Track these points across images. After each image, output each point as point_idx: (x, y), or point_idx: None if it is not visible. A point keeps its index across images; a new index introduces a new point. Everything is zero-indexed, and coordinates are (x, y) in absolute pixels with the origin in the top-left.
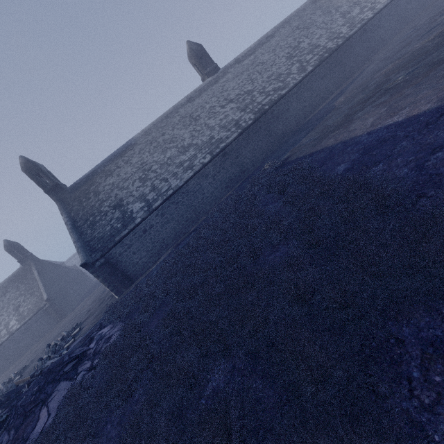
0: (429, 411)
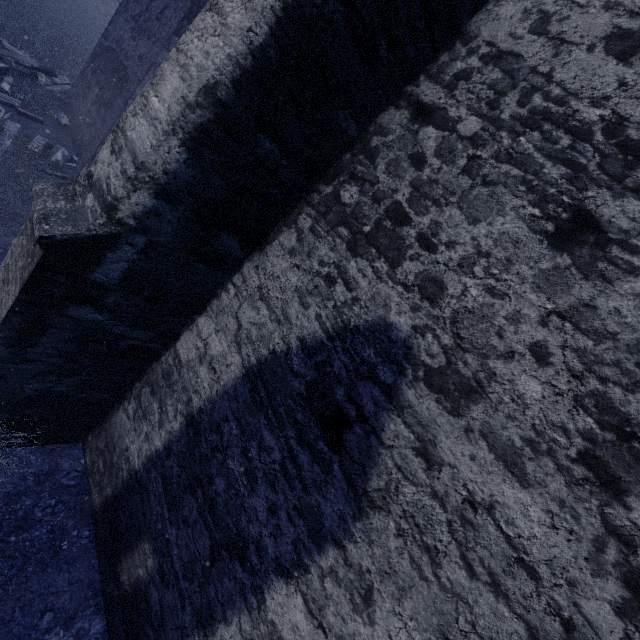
0: None
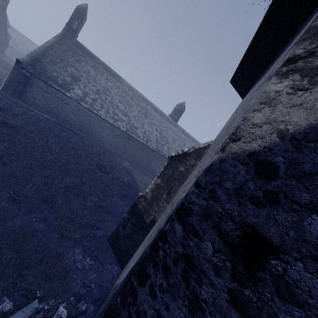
0: (22, 218)
